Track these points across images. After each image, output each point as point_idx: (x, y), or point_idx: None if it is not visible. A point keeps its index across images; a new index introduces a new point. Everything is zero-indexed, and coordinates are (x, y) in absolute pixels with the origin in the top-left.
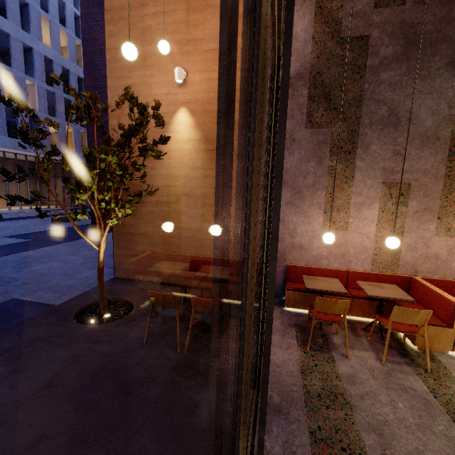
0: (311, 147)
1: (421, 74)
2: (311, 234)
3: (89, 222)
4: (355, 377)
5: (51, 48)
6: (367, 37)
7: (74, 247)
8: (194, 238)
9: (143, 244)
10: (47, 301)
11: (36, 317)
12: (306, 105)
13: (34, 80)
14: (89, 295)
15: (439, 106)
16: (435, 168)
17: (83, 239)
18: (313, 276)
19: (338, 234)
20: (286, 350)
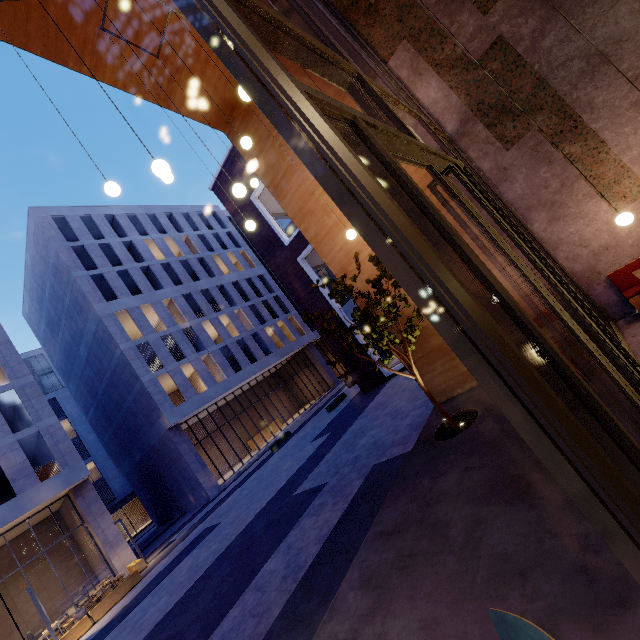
0: (528, 159)
1: (587, 2)
2: (607, 228)
3: (356, 392)
4: None
5: (231, 273)
6: (499, 37)
7: (369, 415)
8: None
9: (439, 360)
10: (399, 453)
11: (410, 454)
12: (490, 135)
13: (238, 307)
14: (430, 425)
15: (639, 1)
16: None
17: (369, 406)
18: None
19: None
20: None
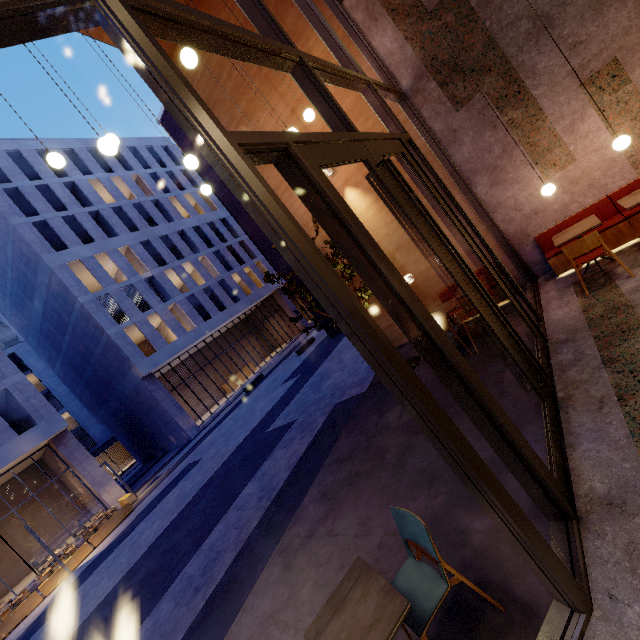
0: (476, 122)
1: None
2: (538, 194)
3: (324, 336)
4: (639, 286)
5: (191, 217)
6: None
7: (335, 358)
8: (429, 278)
9: None
10: (357, 393)
11: (364, 395)
12: (442, 94)
13: (201, 254)
14: None
15: None
16: (635, 18)
17: (335, 350)
18: (564, 230)
19: (567, 171)
20: (565, 307)
